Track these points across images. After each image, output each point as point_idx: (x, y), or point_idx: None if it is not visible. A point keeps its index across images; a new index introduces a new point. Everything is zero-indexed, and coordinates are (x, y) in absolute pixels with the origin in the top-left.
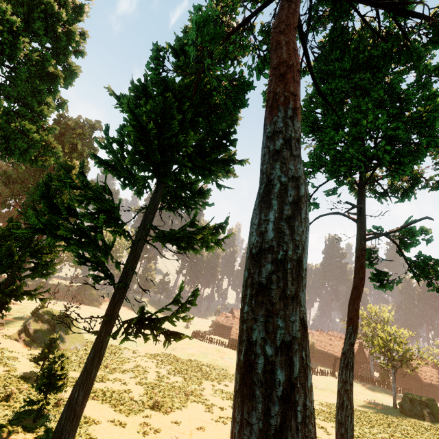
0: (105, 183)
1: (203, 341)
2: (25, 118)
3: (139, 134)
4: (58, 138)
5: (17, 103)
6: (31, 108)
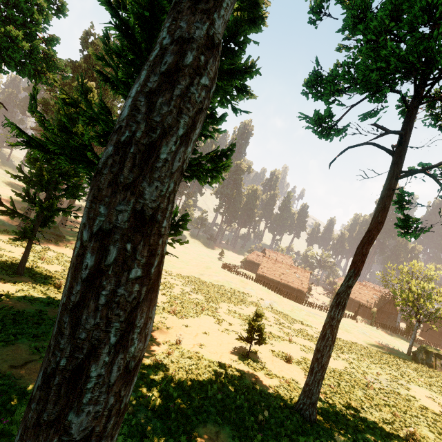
0: (102, 101)
1: (232, 272)
2: (16, 24)
3: (124, 35)
4: (87, 61)
5: (6, 6)
6: (20, 10)
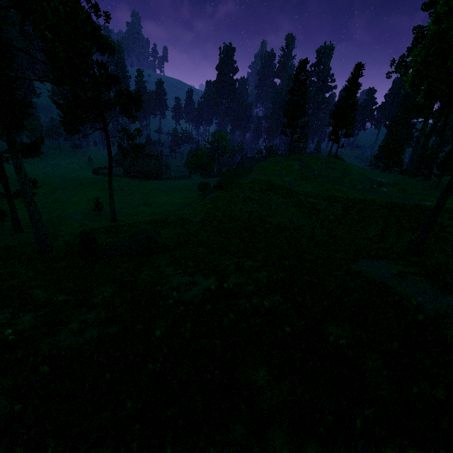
0: None
1: None
2: None
3: None
4: None
5: None
6: None
